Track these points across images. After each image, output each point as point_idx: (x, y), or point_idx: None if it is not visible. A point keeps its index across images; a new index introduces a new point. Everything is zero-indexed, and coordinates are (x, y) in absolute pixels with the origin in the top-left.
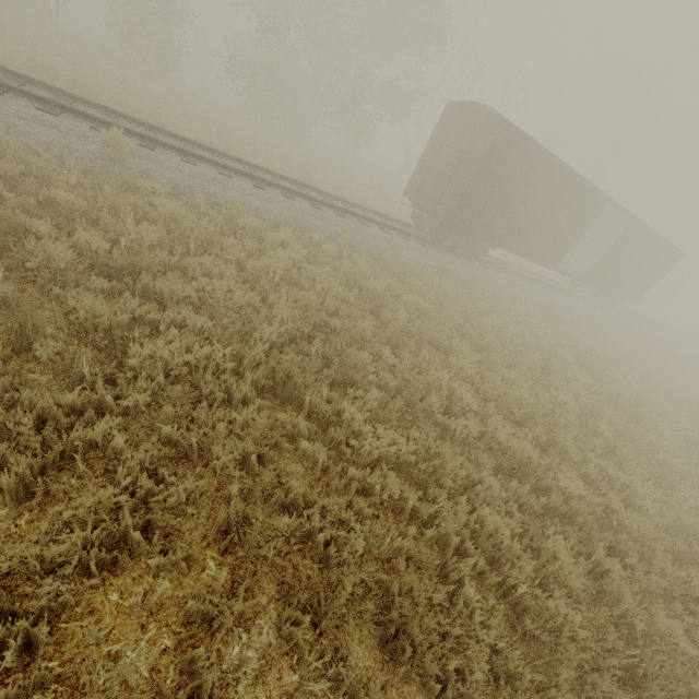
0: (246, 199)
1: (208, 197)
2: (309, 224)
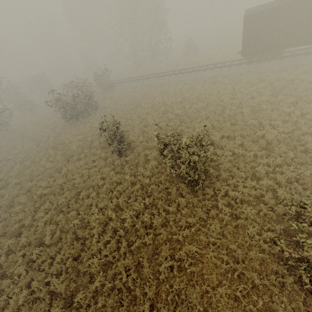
0: None
1: None
2: None
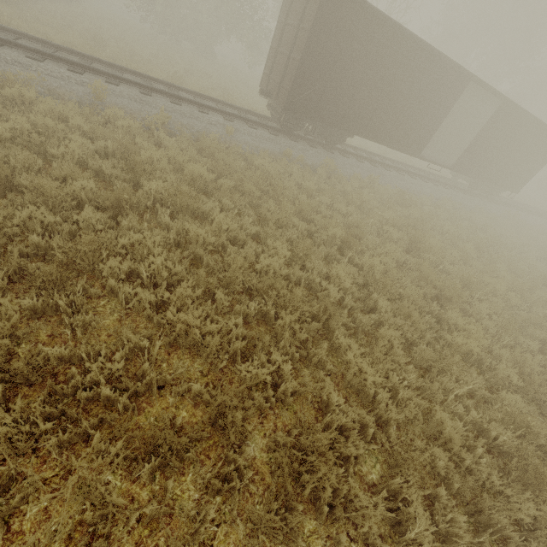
0: (42, 78)
1: None
2: (122, 106)
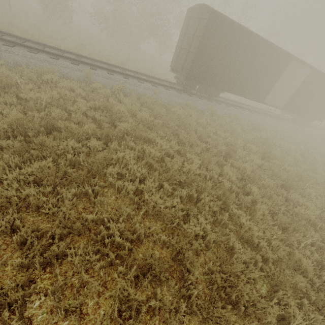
0: (59, 68)
1: (35, 68)
2: (99, 81)
